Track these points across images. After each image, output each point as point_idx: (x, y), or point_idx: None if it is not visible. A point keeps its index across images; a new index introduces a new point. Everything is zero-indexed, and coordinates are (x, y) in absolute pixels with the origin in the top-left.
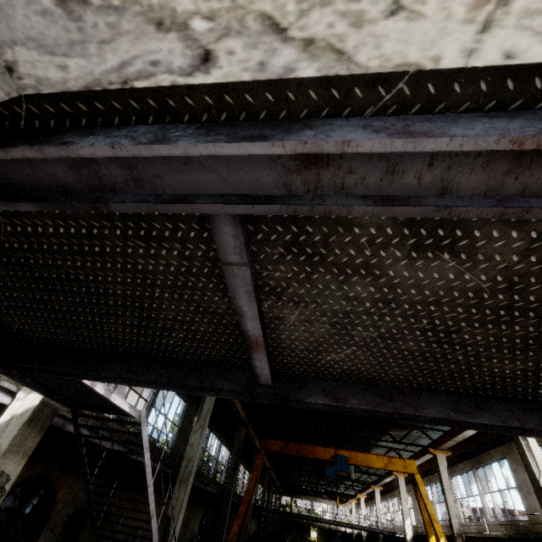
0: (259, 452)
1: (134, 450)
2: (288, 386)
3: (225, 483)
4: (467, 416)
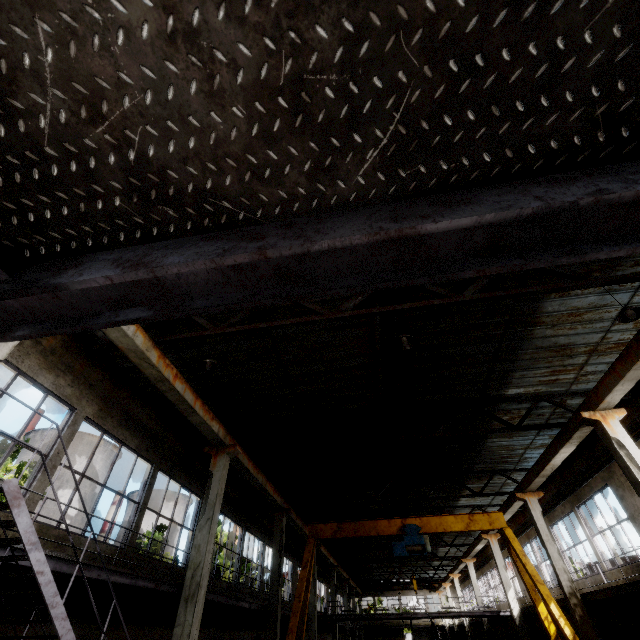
0: (307, 543)
1: (89, 565)
2: (43, 272)
3: (269, 592)
4: (421, 220)
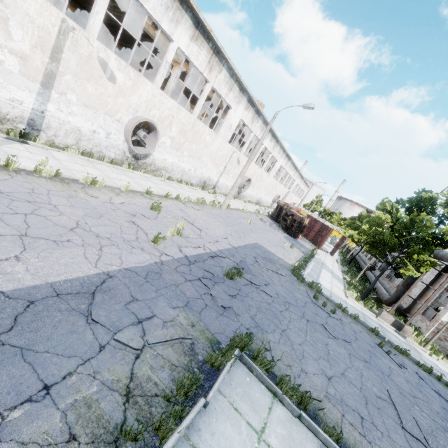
0: None
1: None
2: None
3: None
4: None
